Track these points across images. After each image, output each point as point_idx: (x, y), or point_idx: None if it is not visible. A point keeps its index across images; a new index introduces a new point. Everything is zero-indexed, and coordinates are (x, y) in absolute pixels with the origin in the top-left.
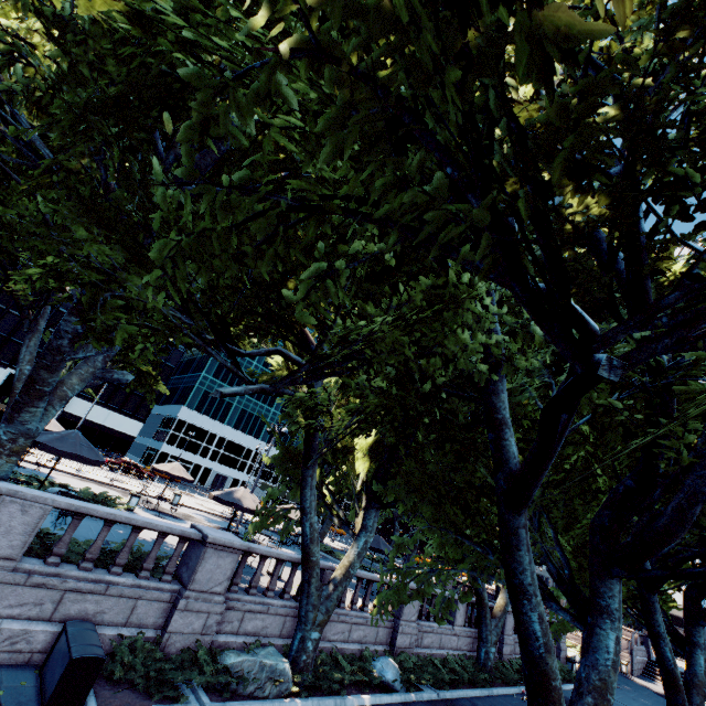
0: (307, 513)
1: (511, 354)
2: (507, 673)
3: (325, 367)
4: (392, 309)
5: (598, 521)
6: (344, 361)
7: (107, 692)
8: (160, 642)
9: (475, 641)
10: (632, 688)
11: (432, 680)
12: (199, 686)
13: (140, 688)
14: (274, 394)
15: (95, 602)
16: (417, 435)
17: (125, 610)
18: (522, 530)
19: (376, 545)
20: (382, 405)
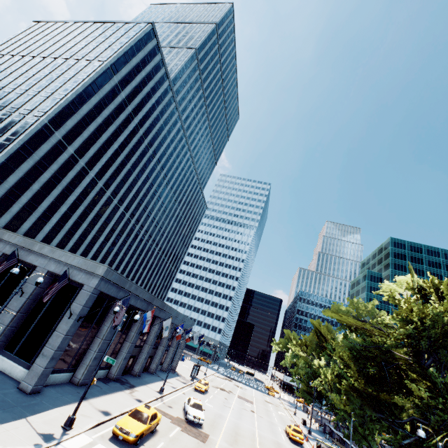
0: None
1: None
2: None
3: None
4: None
5: None
6: None
7: None
8: None
9: None
10: None
11: None
12: None
13: None
14: None
15: None
16: None
17: None
18: None
19: None
20: None
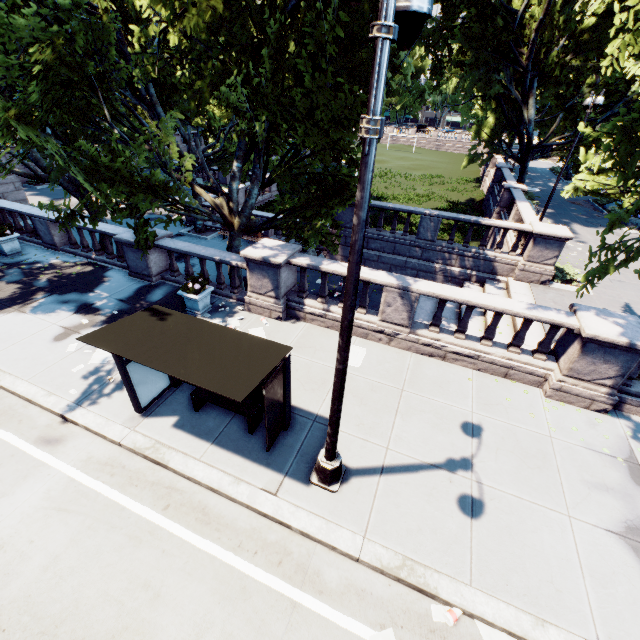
0: None
1: None
2: None
3: None
4: None
5: None
6: None
7: None
8: None
9: None
10: None
11: None
12: None
13: None
14: None
15: None
16: None
17: None
18: None
19: None
20: None
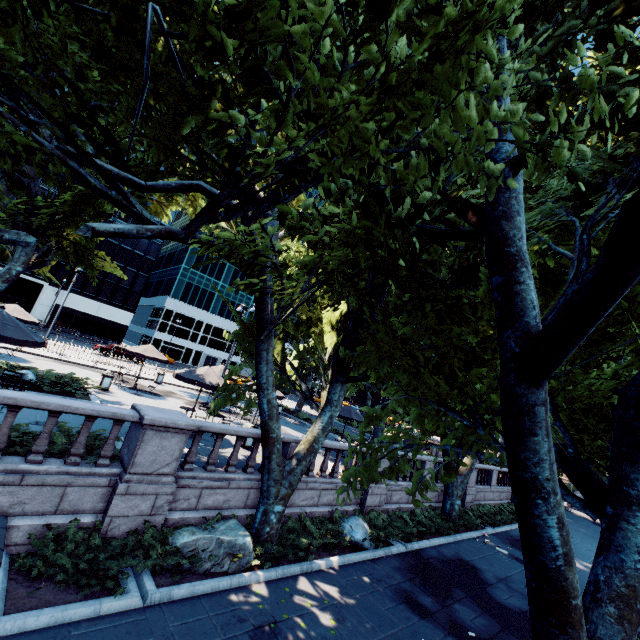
0: (263, 389)
1: (543, 143)
2: (470, 519)
3: (265, 209)
4: (346, 74)
5: (634, 391)
6: (288, 197)
7: (24, 590)
8: (101, 527)
9: (441, 494)
10: (573, 520)
11: (401, 535)
12: (145, 570)
13: (61, 586)
14: (189, 240)
15: (9, 494)
16: (388, 302)
17: (51, 499)
18: (540, 408)
19: (347, 414)
20: (343, 261)
